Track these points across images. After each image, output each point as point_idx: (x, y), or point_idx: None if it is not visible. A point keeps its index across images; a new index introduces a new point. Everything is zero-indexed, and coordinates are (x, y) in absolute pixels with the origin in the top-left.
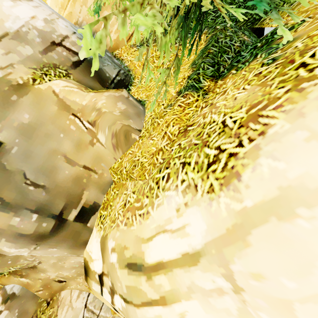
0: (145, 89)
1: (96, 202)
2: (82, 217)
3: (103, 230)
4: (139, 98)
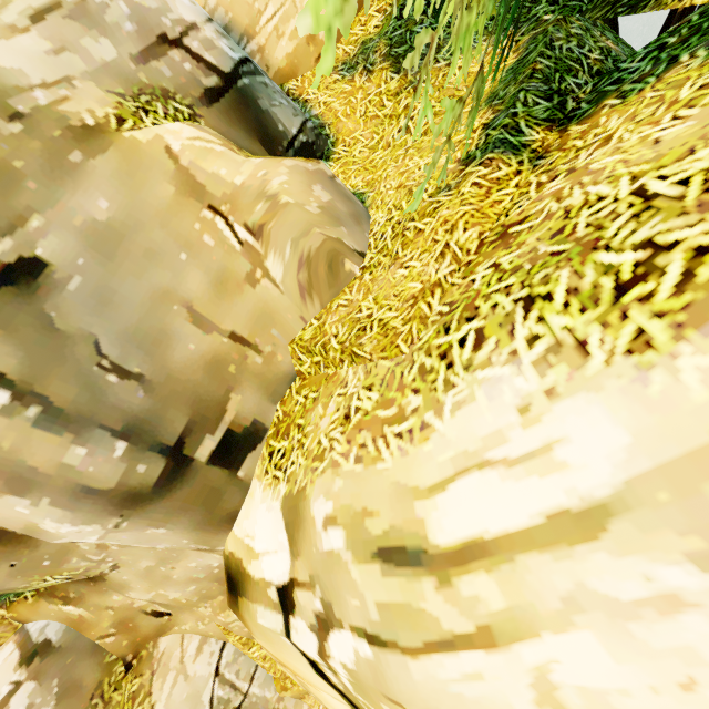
0: (362, 168)
1: (259, 422)
2: (227, 456)
3: (285, 481)
4: (348, 187)
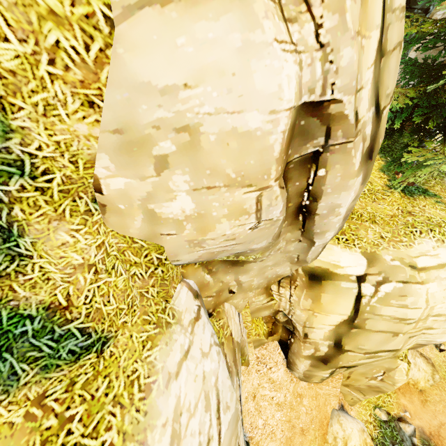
0: None
1: None
2: None
3: (357, 248)
4: None
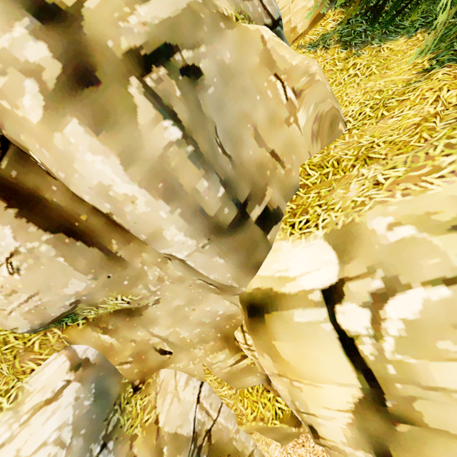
0: None
1: (280, 208)
2: (264, 222)
3: (320, 229)
4: None
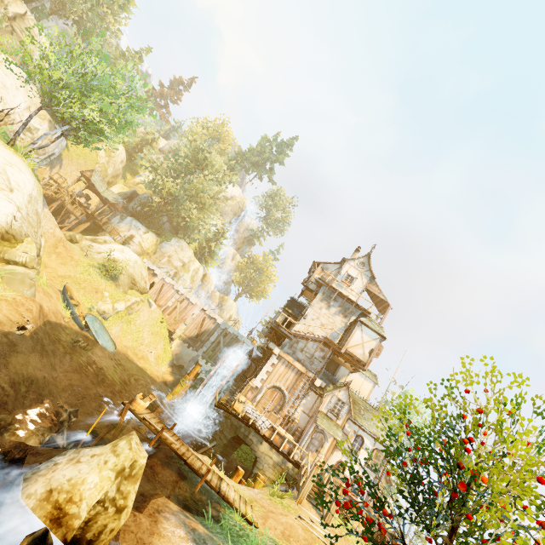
0: None
1: None
2: None
3: None
4: None
